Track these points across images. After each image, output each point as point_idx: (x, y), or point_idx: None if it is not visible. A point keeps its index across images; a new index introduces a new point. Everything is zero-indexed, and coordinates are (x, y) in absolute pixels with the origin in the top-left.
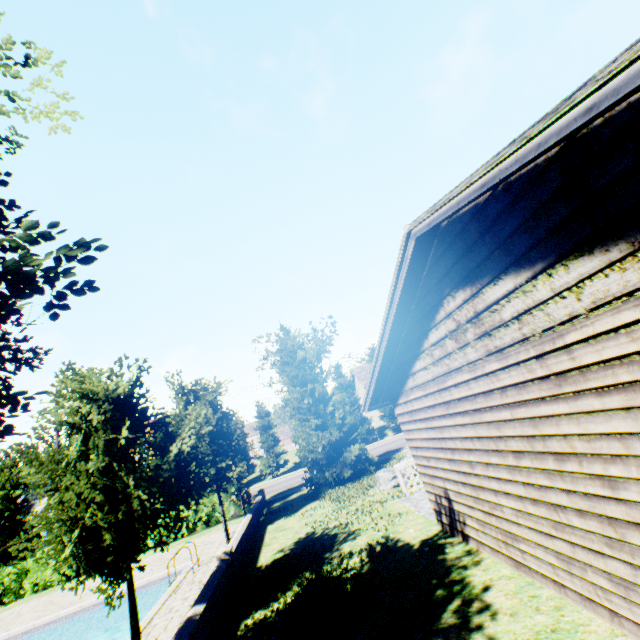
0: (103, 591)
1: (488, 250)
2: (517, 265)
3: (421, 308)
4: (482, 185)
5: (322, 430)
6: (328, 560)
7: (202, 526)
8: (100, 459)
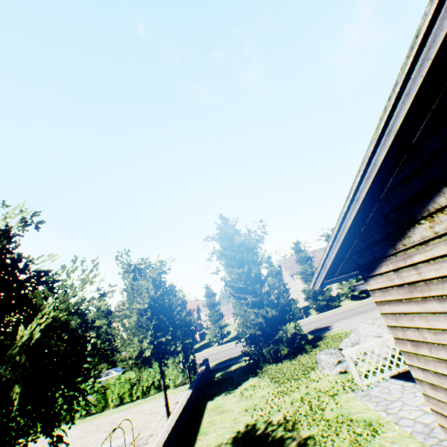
0: None
1: None
2: None
3: None
4: None
5: (258, 308)
6: None
7: (154, 390)
8: None
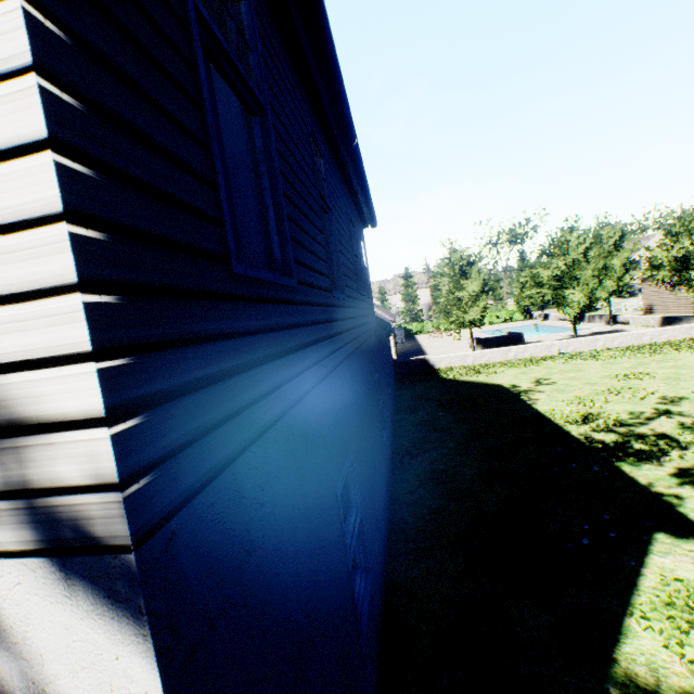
0: None
1: None
2: None
3: None
4: None
5: None
6: None
7: (506, 321)
8: None
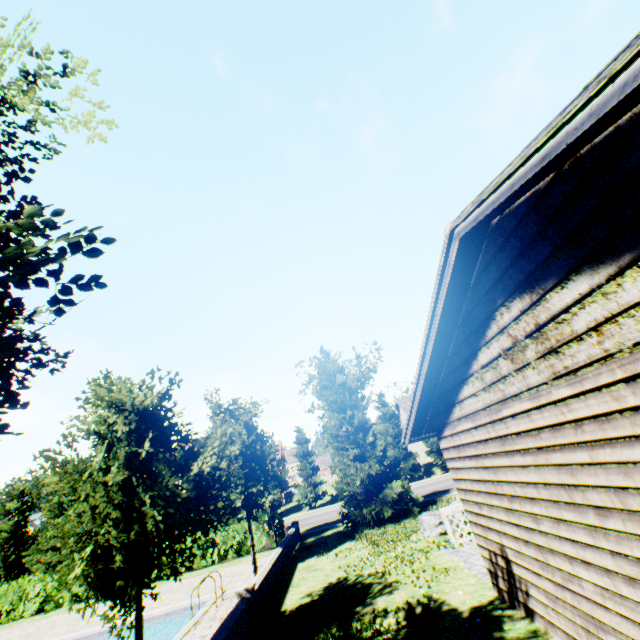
0: (109, 619)
1: (552, 245)
2: (593, 260)
3: (468, 323)
4: (542, 157)
5: (361, 461)
6: (359, 615)
7: (233, 554)
8: (120, 472)
